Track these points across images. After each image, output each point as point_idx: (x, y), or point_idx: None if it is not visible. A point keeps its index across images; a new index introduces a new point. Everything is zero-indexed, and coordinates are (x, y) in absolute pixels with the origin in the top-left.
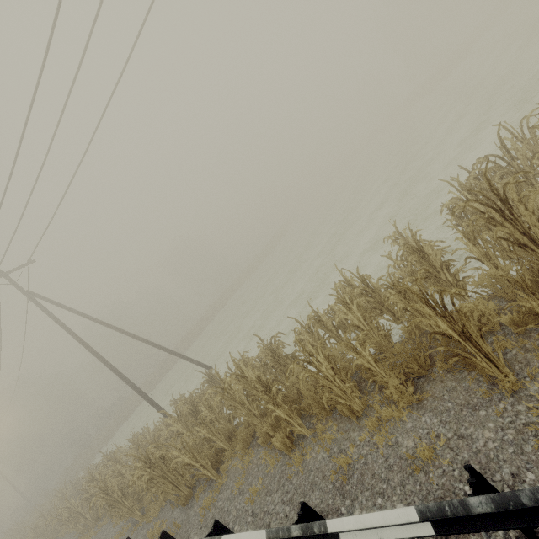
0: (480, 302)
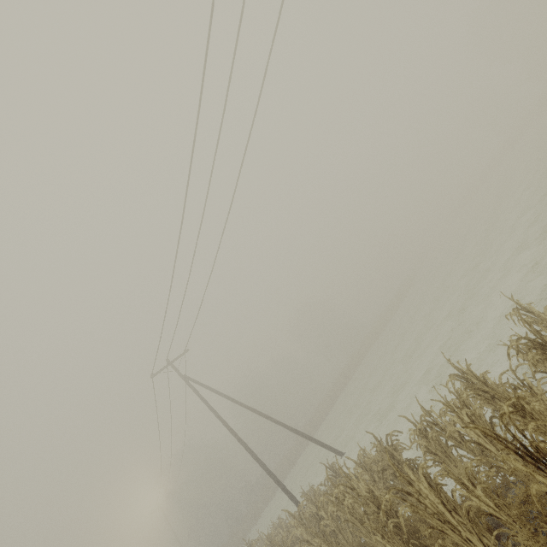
0: None
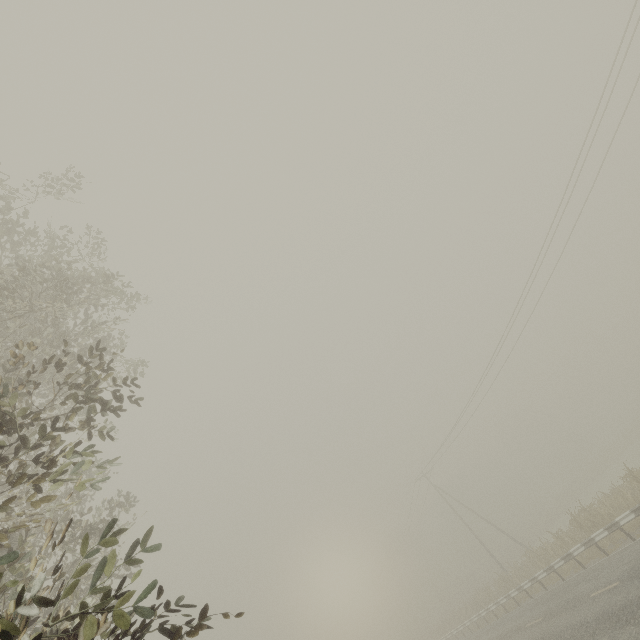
0: None
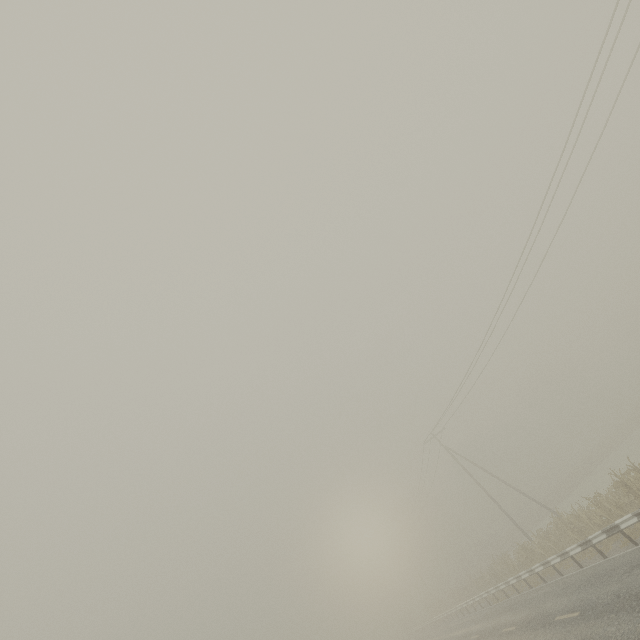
0: (632, 509)
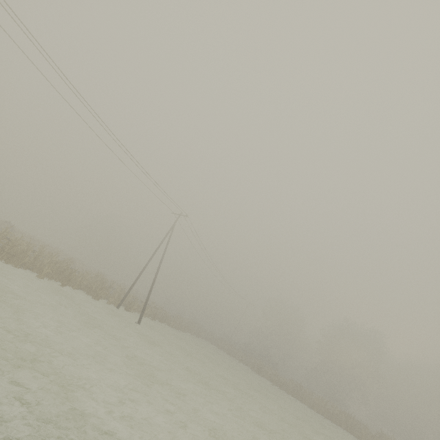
0: None
